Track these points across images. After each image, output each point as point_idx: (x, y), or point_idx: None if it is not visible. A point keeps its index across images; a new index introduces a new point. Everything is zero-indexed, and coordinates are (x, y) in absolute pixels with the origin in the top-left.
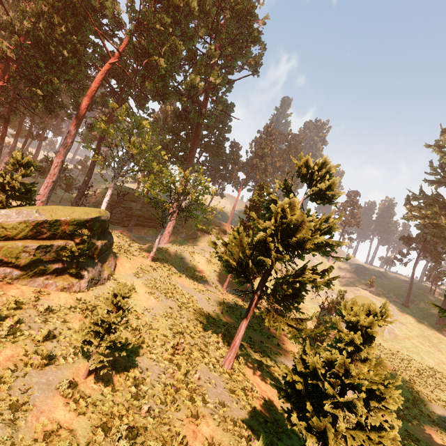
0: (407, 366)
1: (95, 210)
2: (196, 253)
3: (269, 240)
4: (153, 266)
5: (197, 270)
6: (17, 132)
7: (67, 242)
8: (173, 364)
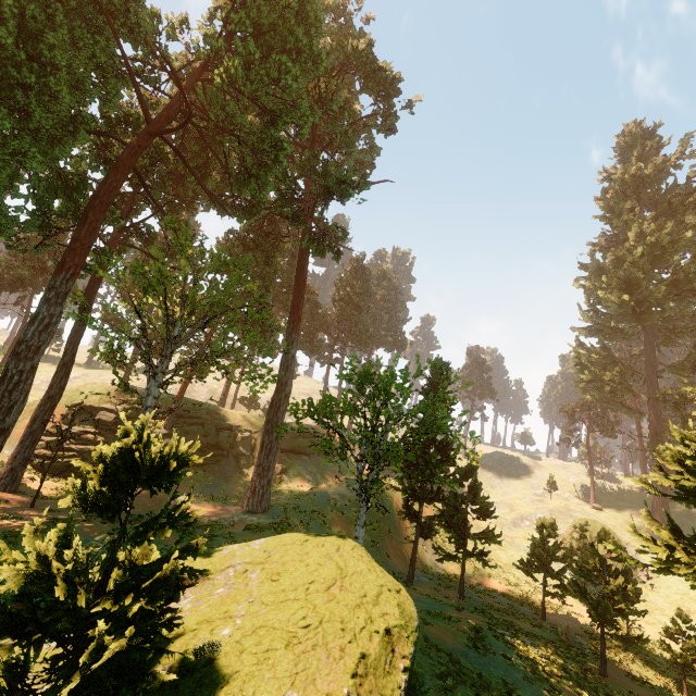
0: None
1: (374, 566)
2: (326, 511)
3: None
4: None
5: None
6: None
7: None
8: None
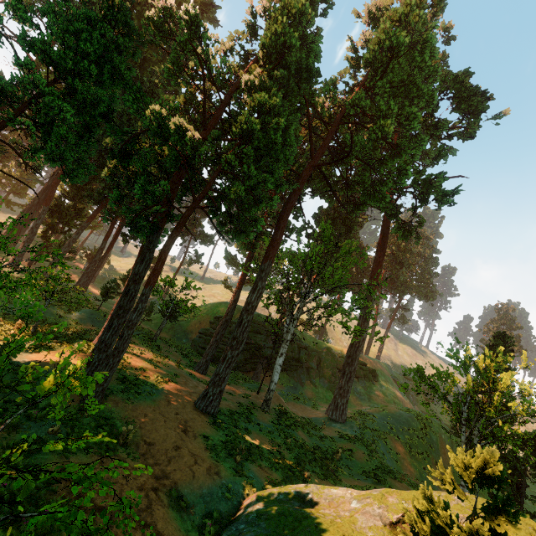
0: None
1: None
2: (385, 432)
3: None
4: None
5: (406, 473)
6: (108, 234)
7: None
8: None
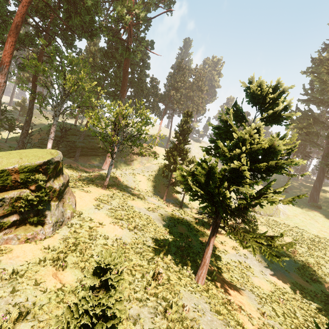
0: (302, 237)
1: (46, 152)
2: (137, 173)
3: (244, 168)
4: (109, 194)
5: (140, 188)
6: None
7: (21, 192)
8: (160, 299)
